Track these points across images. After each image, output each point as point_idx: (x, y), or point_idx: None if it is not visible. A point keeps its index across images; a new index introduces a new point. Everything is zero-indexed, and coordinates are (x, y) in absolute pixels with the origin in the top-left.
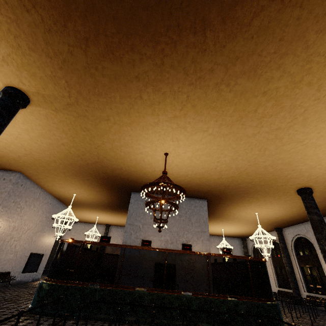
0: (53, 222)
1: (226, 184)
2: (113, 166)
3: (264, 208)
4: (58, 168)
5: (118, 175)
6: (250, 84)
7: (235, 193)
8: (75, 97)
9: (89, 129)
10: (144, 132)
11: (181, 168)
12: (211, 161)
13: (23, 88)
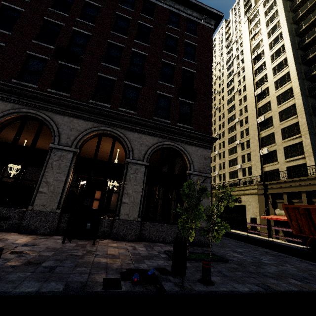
0: None
1: None
2: (2, 141)
3: None
4: None
5: None
6: (33, 128)
7: None
8: None
9: None
10: (5, 132)
11: (42, 147)
12: None
13: None
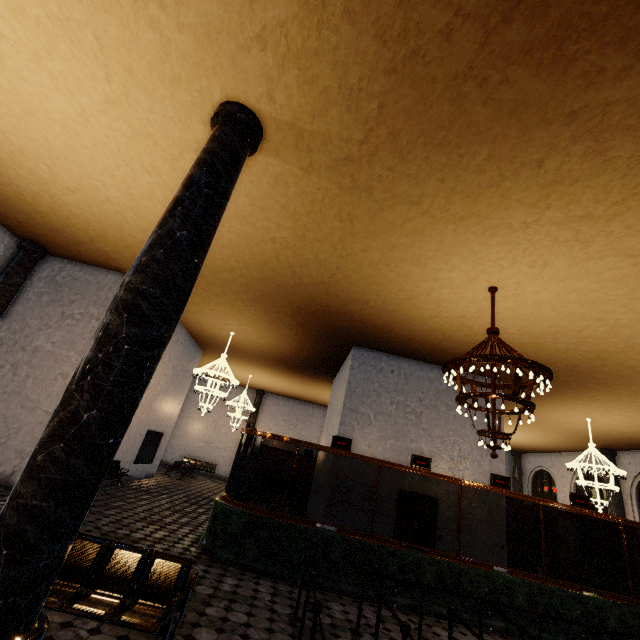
0: (180, 377)
1: (573, 362)
2: (353, 295)
3: (615, 413)
4: (230, 283)
5: (349, 314)
6: None
7: (577, 380)
8: (376, 144)
9: (355, 218)
10: (479, 240)
11: (499, 320)
12: (584, 316)
13: (263, 110)
